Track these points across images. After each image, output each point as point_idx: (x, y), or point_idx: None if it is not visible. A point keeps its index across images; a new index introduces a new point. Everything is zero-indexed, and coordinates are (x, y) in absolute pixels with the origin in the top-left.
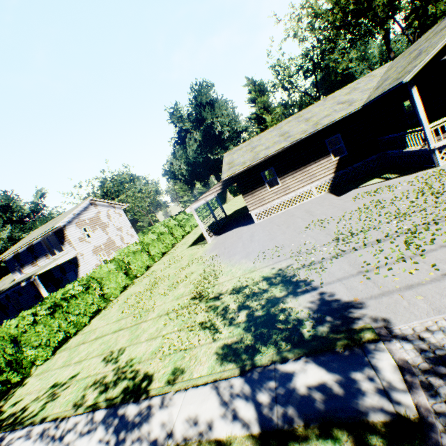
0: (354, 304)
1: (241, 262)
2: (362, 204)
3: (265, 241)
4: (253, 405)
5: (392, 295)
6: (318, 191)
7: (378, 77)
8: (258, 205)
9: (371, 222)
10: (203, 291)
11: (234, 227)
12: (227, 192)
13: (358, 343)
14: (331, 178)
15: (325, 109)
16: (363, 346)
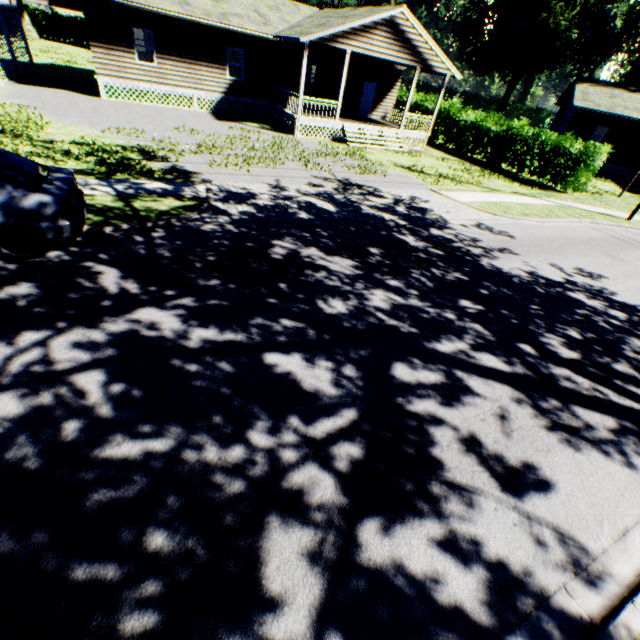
0: (196, 174)
1: (82, 127)
2: (234, 135)
3: (121, 122)
4: (111, 188)
5: (220, 175)
6: (201, 107)
7: (301, 16)
8: (115, 74)
9: (232, 146)
10: (20, 132)
11: (58, 87)
12: (26, 16)
13: (191, 182)
14: (219, 99)
15: (242, 6)
16: (193, 183)
